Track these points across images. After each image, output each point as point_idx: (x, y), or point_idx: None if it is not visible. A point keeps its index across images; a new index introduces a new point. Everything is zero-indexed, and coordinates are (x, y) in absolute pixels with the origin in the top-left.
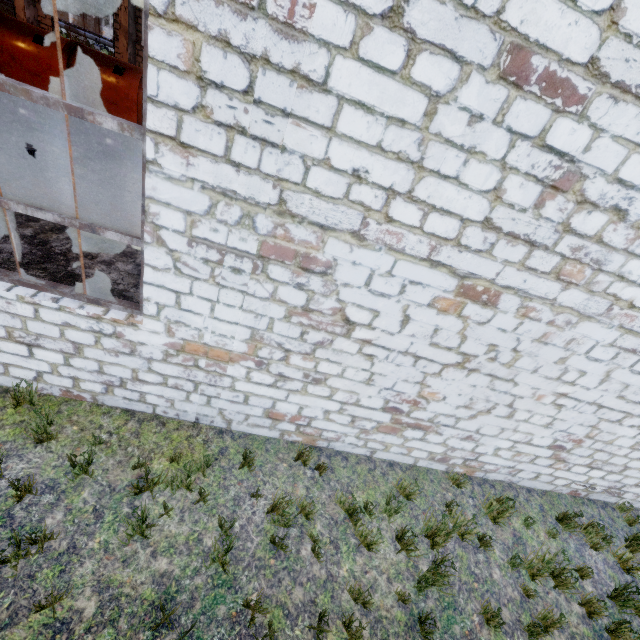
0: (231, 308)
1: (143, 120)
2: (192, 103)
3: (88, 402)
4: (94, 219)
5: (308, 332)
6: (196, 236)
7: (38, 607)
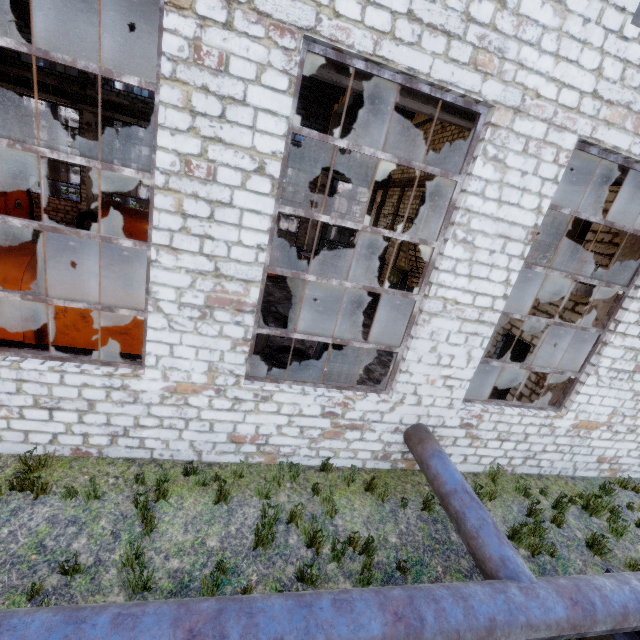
0: (610, 398)
1: (605, 327)
2: (634, 320)
3: (508, 473)
4: (367, 358)
5: (638, 403)
6: (611, 368)
7: (635, 568)
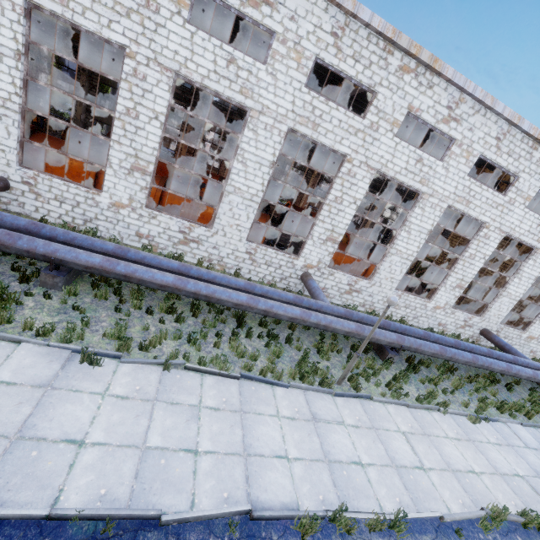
0: None
1: None
2: None
3: None
4: None
5: None
6: None
7: None
